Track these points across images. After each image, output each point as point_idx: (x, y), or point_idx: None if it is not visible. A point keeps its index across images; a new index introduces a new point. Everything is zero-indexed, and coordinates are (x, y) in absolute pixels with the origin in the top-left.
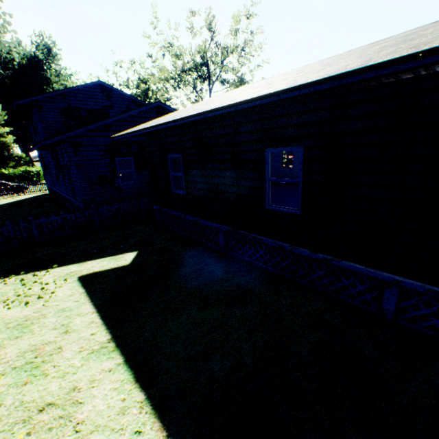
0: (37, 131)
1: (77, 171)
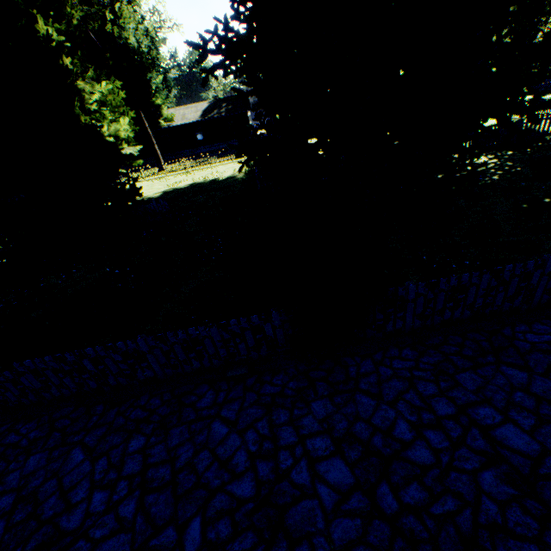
0: None
1: None
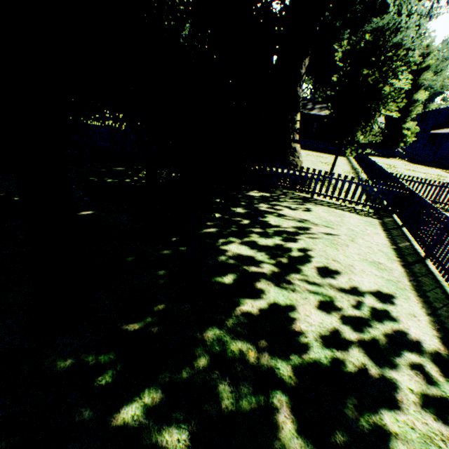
0: (425, 122)
1: (447, 145)
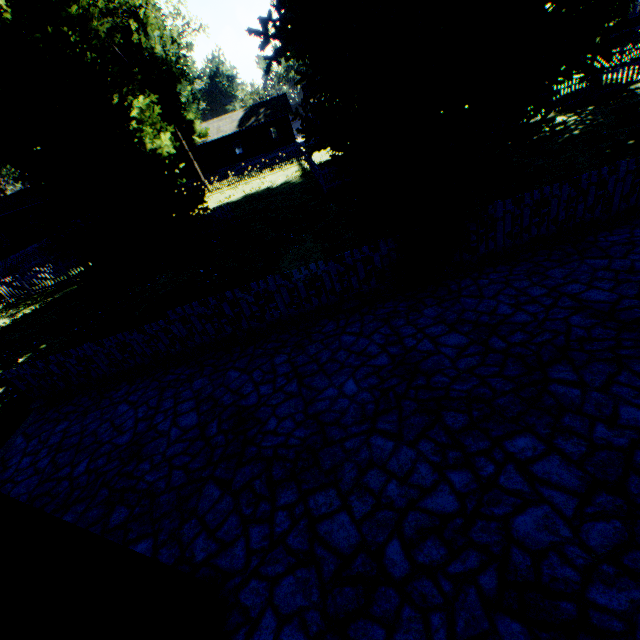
0: None
1: None
